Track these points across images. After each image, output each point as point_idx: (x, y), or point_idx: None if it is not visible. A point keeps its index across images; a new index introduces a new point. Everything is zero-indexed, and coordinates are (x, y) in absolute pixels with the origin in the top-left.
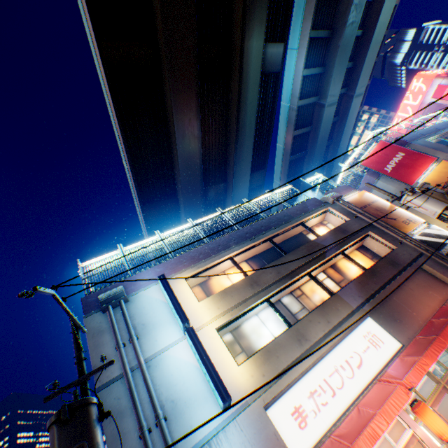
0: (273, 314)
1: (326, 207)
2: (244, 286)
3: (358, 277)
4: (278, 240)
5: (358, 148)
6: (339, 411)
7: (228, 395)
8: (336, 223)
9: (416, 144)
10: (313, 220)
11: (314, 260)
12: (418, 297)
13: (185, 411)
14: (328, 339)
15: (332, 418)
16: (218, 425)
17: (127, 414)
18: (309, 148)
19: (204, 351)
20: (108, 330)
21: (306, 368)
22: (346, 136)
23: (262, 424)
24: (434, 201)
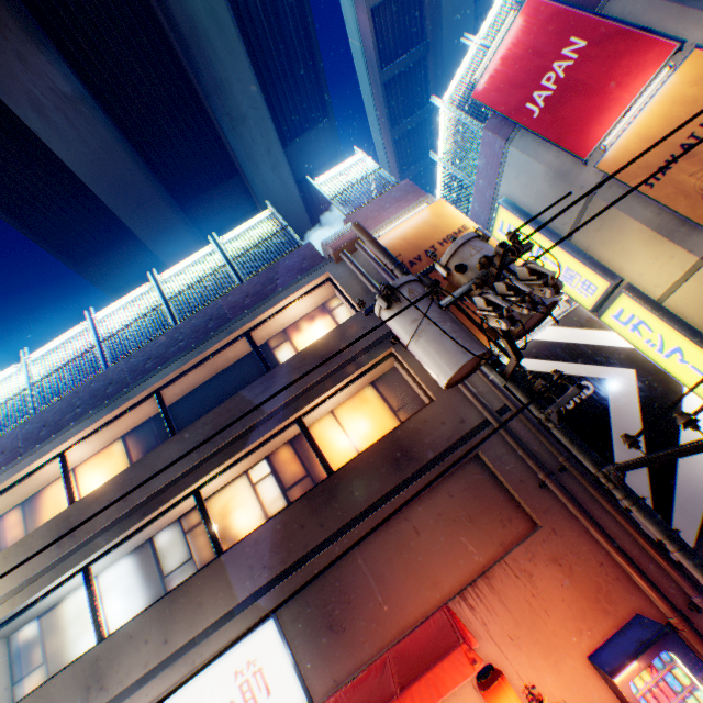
0: (126, 578)
1: (321, 275)
2: (46, 541)
3: (291, 507)
4: (206, 377)
5: (476, 38)
6: None
7: None
8: (352, 310)
9: None
10: (296, 311)
11: (217, 456)
12: (423, 558)
13: None
14: (146, 688)
15: None
16: None
17: None
18: (429, 32)
19: None
20: None
21: None
22: None
23: None
24: (438, 339)
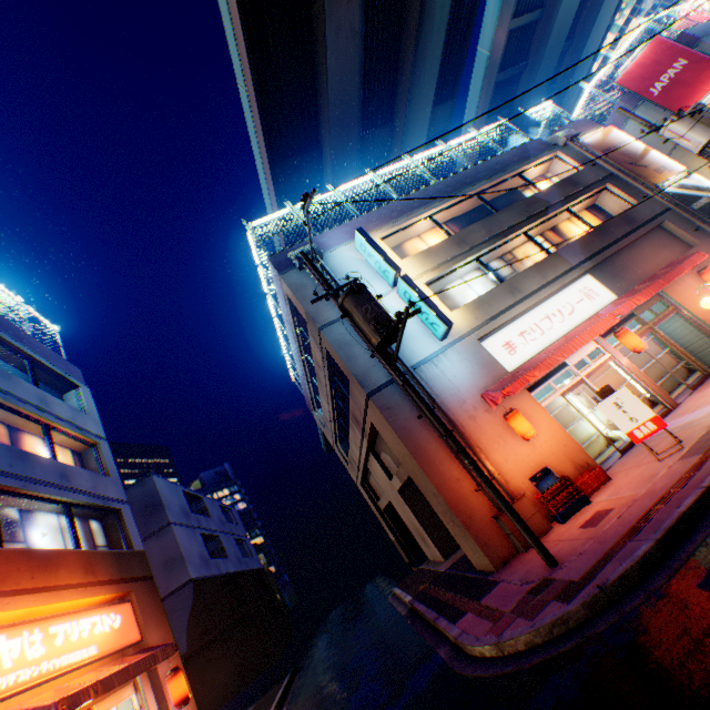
0: (479, 279)
1: (554, 153)
2: (450, 246)
3: (583, 236)
4: (485, 200)
5: (617, 54)
6: (546, 345)
7: (450, 323)
8: (563, 177)
9: (709, 43)
10: (532, 173)
11: (533, 218)
12: (648, 257)
13: (406, 343)
14: (542, 292)
15: (539, 349)
16: (437, 351)
17: (354, 345)
18: (531, 56)
19: (422, 293)
20: (311, 286)
21: (517, 316)
22: (599, 30)
23: (476, 350)
24: (702, 128)
